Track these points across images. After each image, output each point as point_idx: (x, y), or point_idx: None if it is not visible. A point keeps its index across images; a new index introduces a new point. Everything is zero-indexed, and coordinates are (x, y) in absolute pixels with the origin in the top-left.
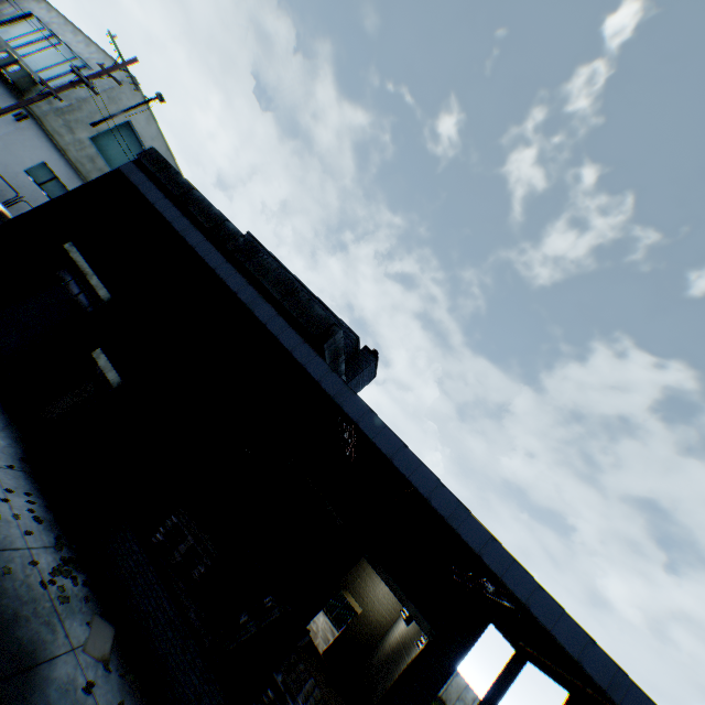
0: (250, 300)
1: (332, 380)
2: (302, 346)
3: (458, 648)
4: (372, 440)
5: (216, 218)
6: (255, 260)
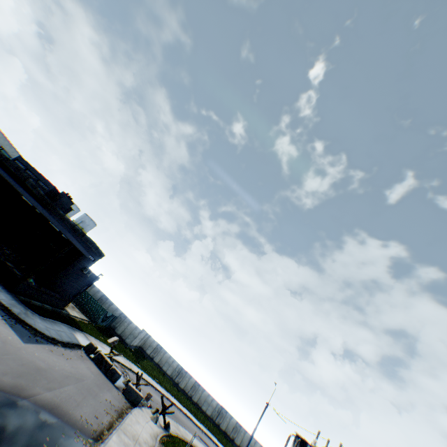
0: None
1: (17, 185)
2: (11, 179)
3: (71, 258)
4: (24, 195)
5: None
6: (9, 162)
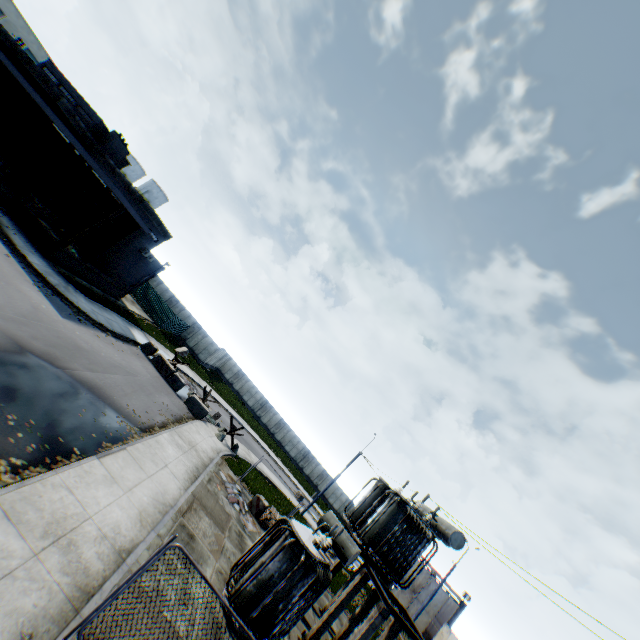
0: (17, 76)
1: (44, 105)
2: (35, 94)
3: (125, 231)
4: (54, 122)
5: (14, 44)
6: (31, 66)
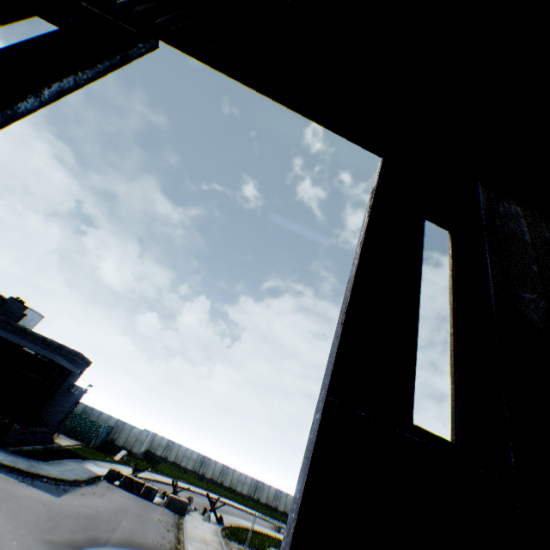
0: None
1: None
2: None
3: (56, 381)
4: None
5: None
6: None
